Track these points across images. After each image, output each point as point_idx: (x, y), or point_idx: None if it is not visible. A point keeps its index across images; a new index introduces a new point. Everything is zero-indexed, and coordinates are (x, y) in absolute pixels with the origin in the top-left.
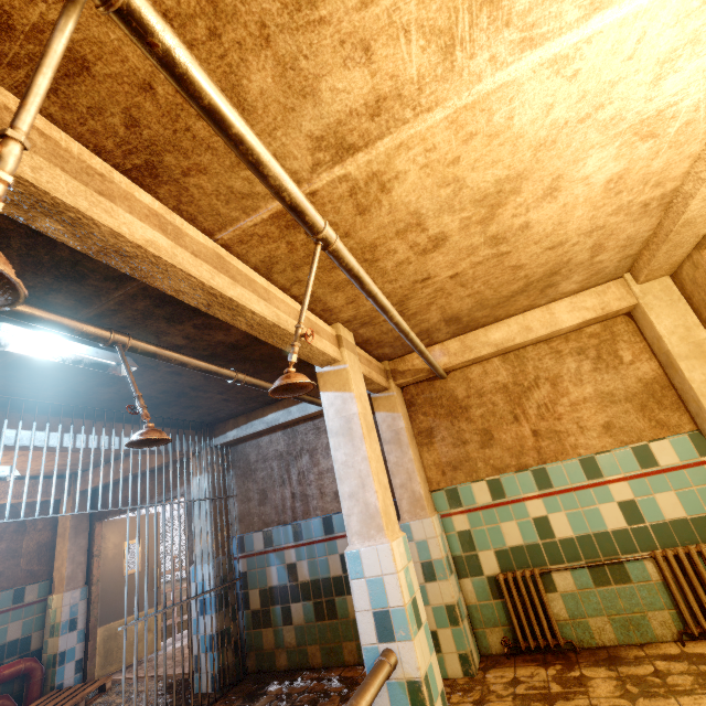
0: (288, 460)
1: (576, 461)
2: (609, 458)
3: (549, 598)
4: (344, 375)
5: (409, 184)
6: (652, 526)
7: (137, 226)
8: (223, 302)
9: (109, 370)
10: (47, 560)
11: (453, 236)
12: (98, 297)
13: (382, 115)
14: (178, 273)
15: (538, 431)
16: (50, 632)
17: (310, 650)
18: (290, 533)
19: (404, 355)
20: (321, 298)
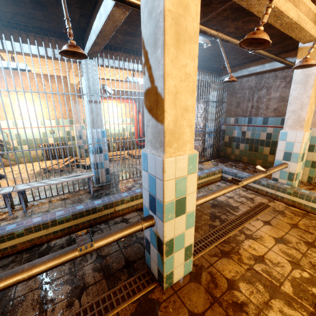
0: (254, 90)
1: None
2: None
3: None
4: None
5: None
6: None
7: None
8: (276, 14)
9: (200, 46)
10: None
11: None
12: (211, 12)
13: None
14: (265, 3)
15: None
16: None
17: (243, 158)
18: (246, 120)
19: None
20: None
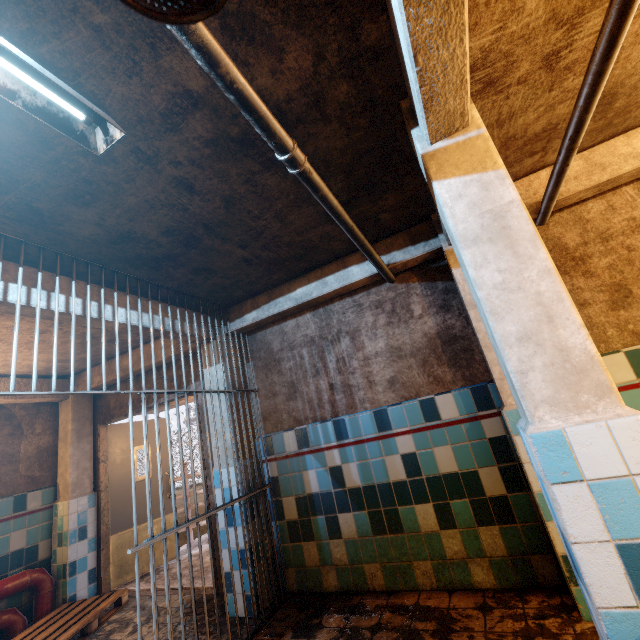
0: (322, 346)
1: None
2: None
3: None
4: (480, 145)
5: None
6: None
7: None
8: None
9: (74, 135)
10: (50, 466)
11: None
12: None
13: None
14: None
15: None
16: (57, 541)
17: (368, 569)
18: (331, 431)
19: None
20: None
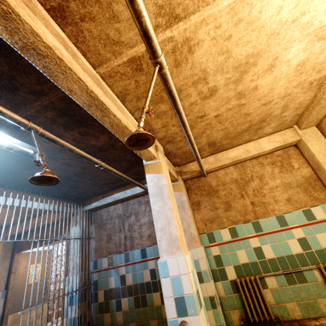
0: (123, 218)
1: (274, 217)
2: (291, 215)
3: (264, 292)
4: (159, 165)
5: (204, 50)
6: (316, 251)
7: (49, 35)
8: (98, 105)
9: (29, 156)
10: None
11: (220, 89)
12: (25, 105)
13: None
14: (72, 75)
15: (254, 202)
16: None
17: (131, 325)
18: (123, 258)
19: (186, 164)
20: (149, 122)
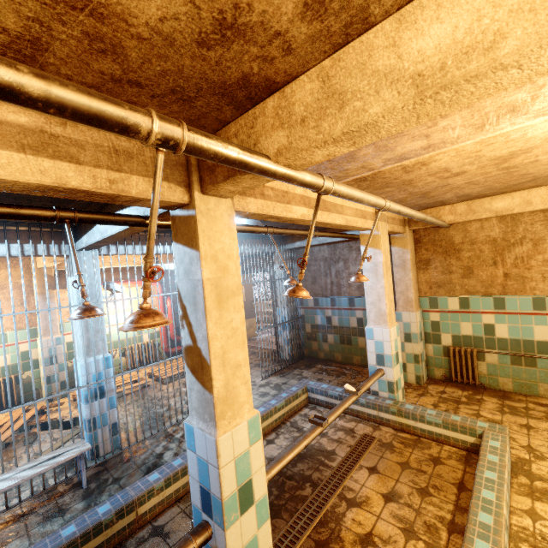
0: (330, 263)
1: (529, 298)
2: None
3: (478, 363)
4: (377, 238)
5: (442, 161)
6: None
7: (298, 210)
8: (323, 223)
9: None
10: None
11: (471, 171)
12: None
13: (430, 148)
14: (309, 221)
15: (509, 274)
16: None
17: (336, 355)
18: (329, 302)
19: (420, 210)
20: None
